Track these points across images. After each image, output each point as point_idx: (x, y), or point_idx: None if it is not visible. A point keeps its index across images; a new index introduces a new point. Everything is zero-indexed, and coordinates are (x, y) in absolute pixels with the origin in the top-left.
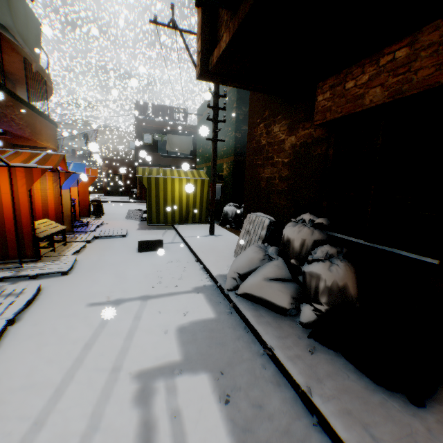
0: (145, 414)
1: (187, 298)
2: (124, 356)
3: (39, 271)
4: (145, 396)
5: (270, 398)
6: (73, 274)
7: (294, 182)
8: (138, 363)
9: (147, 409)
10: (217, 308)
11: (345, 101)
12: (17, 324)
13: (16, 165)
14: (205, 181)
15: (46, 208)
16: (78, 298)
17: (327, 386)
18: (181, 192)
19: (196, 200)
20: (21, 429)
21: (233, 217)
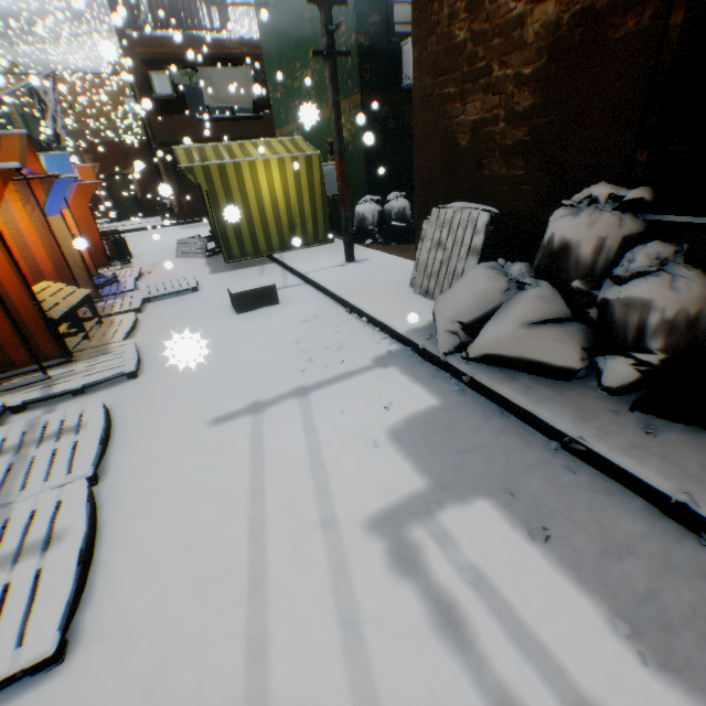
0: (427, 588)
1: (373, 380)
2: (329, 499)
3: (85, 381)
4: (407, 560)
5: (611, 519)
6: (148, 373)
7: (550, 121)
8: (360, 507)
9: (425, 579)
10: (435, 387)
11: None
12: (105, 482)
13: None
14: (312, 158)
15: (31, 261)
16: (185, 415)
17: None
18: (273, 188)
19: (304, 200)
20: (233, 659)
21: (376, 222)
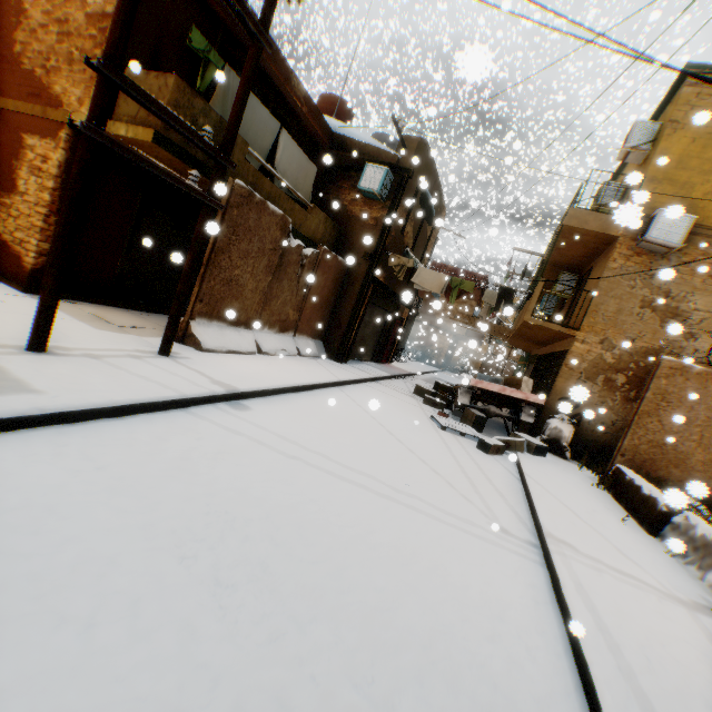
0: None
1: None
2: None
3: None
4: None
5: None
6: None
7: None
8: None
9: None
10: None
11: None
12: None
13: None
14: None
15: None
16: None
17: None
18: None
19: None
20: None
21: None
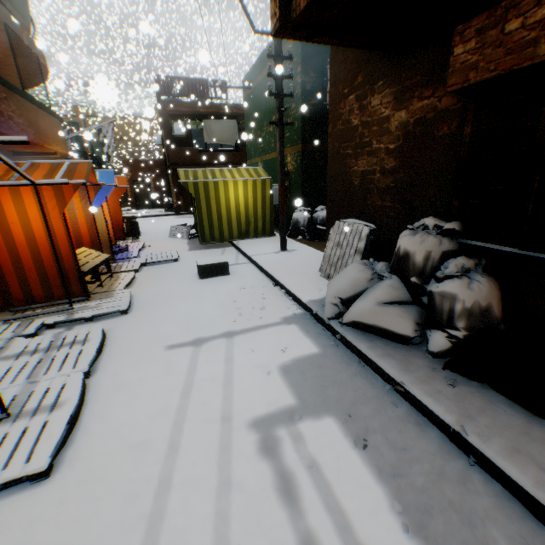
0: (278, 466)
1: (279, 331)
2: (230, 404)
3: (94, 312)
4: (270, 447)
5: (413, 440)
6: (134, 312)
7: (405, 176)
8: (249, 411)
9: (278, 460)
10: (319, 340)
11: (503, 53)
12: (94, 377)
13: (43, 182)
14: (266, 181)
15: (77, 234)
16: (151, 341)
17: (481, 424)
18: (238, 198)
19: (257, 207)
20: (148, 490)
21: (306, 225)
